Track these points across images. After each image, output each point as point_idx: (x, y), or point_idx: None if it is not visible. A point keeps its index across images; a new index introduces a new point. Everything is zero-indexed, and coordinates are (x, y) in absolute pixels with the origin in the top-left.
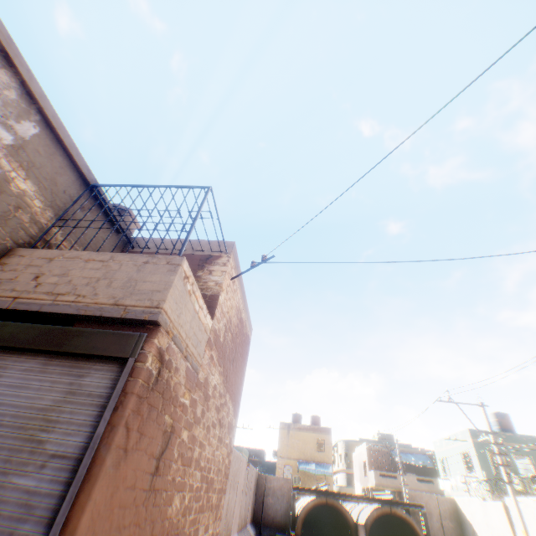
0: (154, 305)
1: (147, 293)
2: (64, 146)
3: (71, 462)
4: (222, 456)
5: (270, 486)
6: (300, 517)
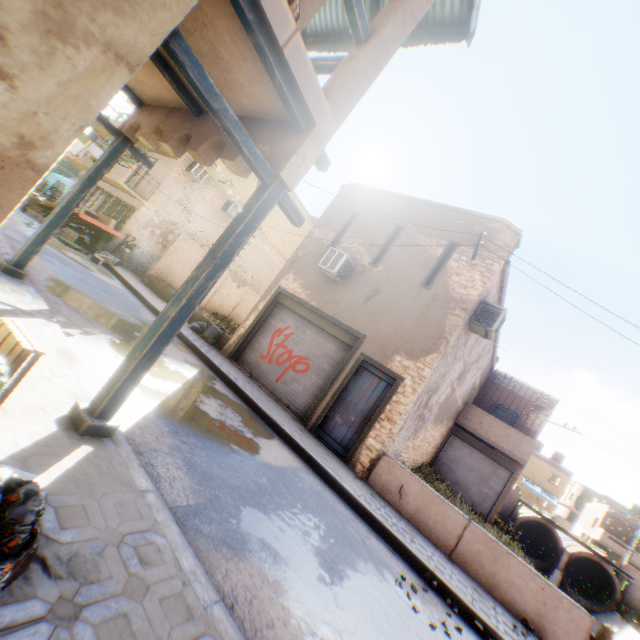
0: (523, 459)
1: (521, 453)
2: (492, 359)
3: (496, 492)
4: None
5: None
6: (519, 519)
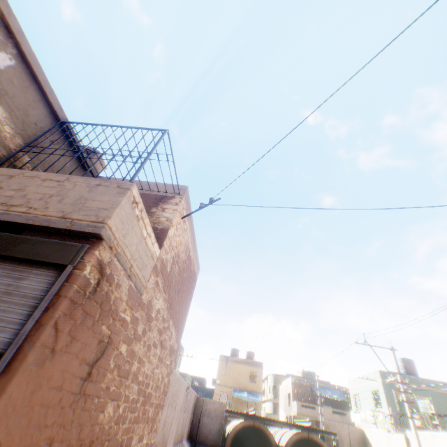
0: (99, 220)
1: (95, 210)
2: (39, 82)
3: None
4: (161, 374)
5: (207, 408)
6: (229, 437)
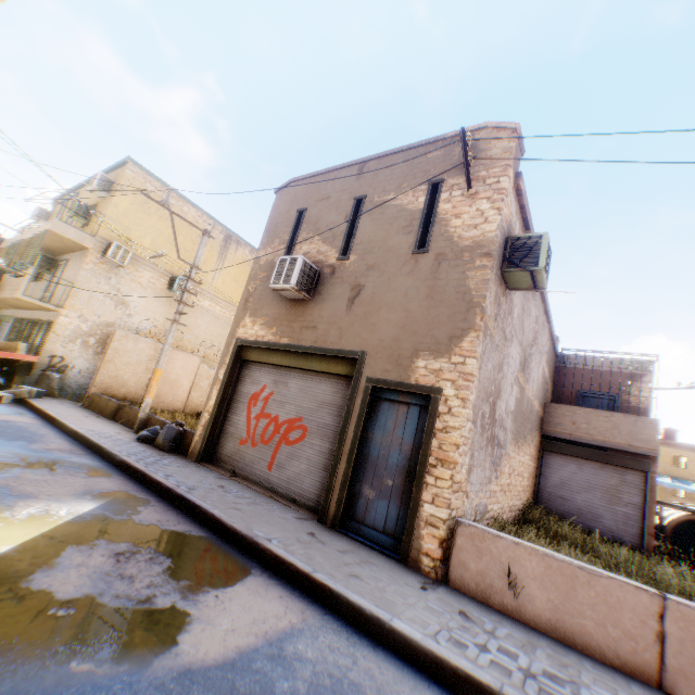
0: (651, 448)
1: (644, 441)
2: (552, 338)
3: (636, 507)
4: None
5: None
6: (667, 526)
